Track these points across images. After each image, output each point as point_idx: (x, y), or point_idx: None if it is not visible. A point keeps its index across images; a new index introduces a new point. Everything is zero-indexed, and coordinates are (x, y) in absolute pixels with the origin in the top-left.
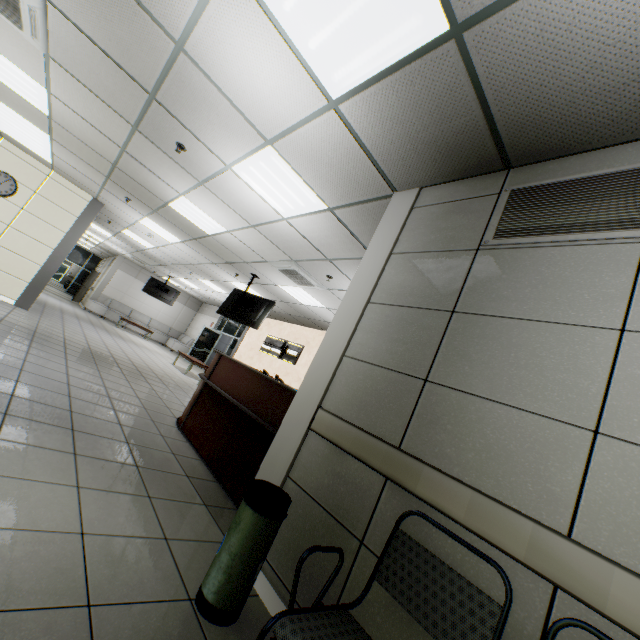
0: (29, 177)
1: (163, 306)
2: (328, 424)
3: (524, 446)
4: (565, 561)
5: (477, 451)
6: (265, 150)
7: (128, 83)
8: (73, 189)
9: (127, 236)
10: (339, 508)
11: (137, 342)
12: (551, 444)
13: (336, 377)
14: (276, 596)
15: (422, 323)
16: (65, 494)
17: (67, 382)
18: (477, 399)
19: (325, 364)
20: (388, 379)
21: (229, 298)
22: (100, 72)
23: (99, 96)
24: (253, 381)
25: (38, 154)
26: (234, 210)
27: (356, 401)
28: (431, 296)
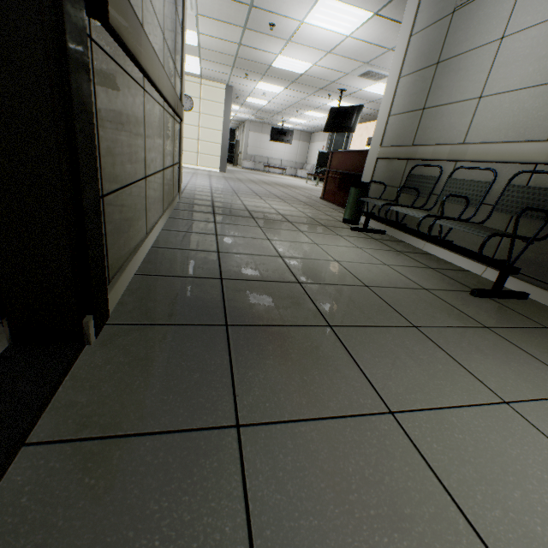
0: (194, 91)
1: (285, 148)
2: (383, 152)
3: (455, 118)
4: (457, 152)
5: (439, 130)
6: (320, 1)
7: (237, 6)
8: (214, 86)
9: (249, 103)
10: (391, 182)
11: (280, 177)
12: (464, 112)
13: (386, 129)
14: (372, 221)
15: (423, 78)
16: (291, 208)
17: (266, 190)
18: (442, 107)
19: (380, 125)
20: (408, 118)
21: (328, 118)
22: (223, 9)
23: (223, 21)
24: (352, 157)
25: (193, 73)
26: (313, 48)
27: (395, 136)
28: (428, 58)
